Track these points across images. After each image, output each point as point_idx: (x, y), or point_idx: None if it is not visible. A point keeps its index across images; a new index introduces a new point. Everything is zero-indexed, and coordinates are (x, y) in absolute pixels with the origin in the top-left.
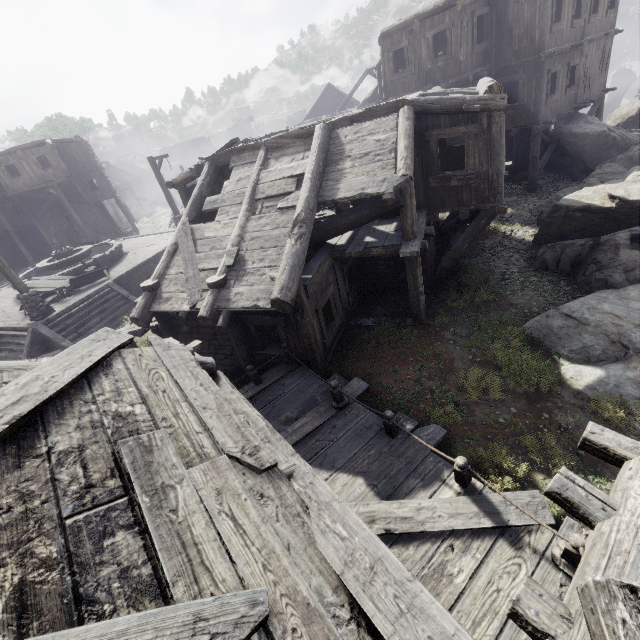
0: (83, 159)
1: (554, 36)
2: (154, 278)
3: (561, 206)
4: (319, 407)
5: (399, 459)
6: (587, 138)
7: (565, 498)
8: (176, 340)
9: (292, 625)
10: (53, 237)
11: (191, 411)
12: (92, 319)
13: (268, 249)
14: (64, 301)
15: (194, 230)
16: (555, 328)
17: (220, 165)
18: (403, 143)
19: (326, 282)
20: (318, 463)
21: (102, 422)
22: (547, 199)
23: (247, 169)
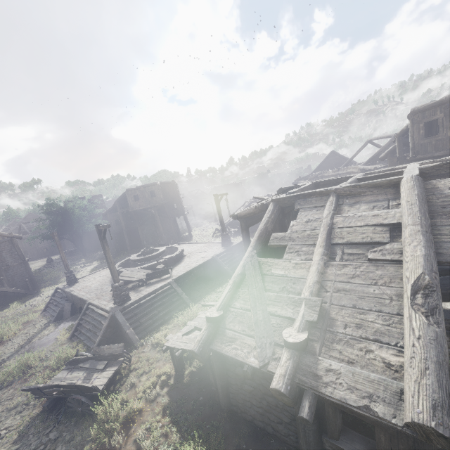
0: (173, 193)
1: None
2: (219, 308)
3: None
4: None
5: None
6: None
7: None
8: None
9: None
10: (144, 236)
11: None
12: (152, 310)
13: (366, 311)
14: (138, 290)
15: (261, 263)
16: None
17: (283, 206)
18: None
19: None
20: None
21: None
22: None
23: (315, 212)
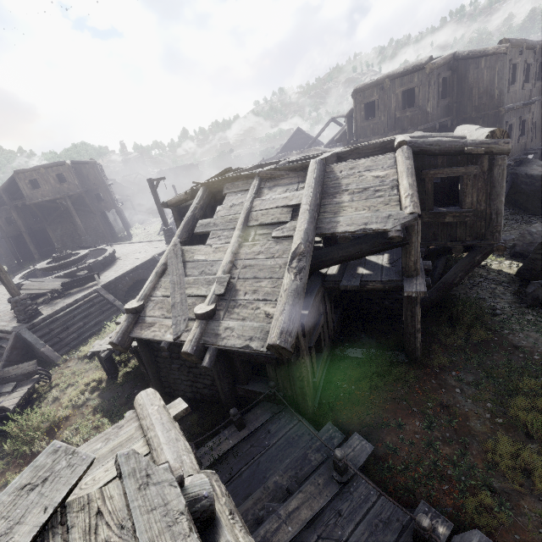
0: (94, 177)
1: (510, 95)
2: (139, 299)
3: None
4: (316, 477)
5: None
6: None
7: None
8: (155, 393)
9: None
10: (59, 238)
11: None
12: (76, 323)
13: (262, 280)
14: (53, 303)
15: (184, 251)
16: None
17: (214, 190)
18: (406, 181)
19: (317, 313)
20: None
21: None
22: (511, 231)
23: (240, 196)
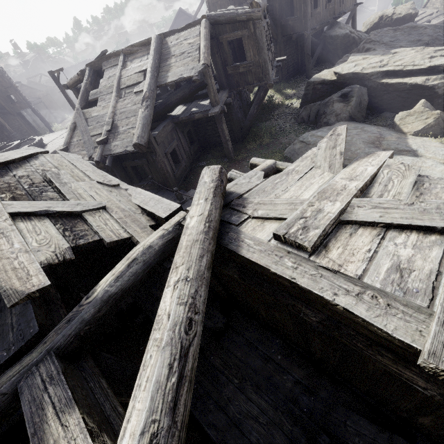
0: None
1: None
2: (64, 145)
3: (310, 82)
4: None
5: None
6: (338, 39)
7: (231, 178)
8: None
9: (116, 211)
10: None
11: (80, 172)
12: None
13: (130, 118)
14: None
15: (85, 113)
16: (296, 150)
17: (96, 69)
18: (202, 44)
19: (171, 138)
20: None
21: (37, 171)
22: None
23: (113, 70)
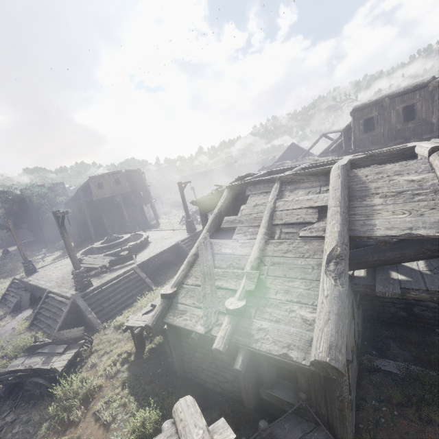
0: (139, 181)
1: None
2: (173, 285)
3: None
4: None
5: None
6: None
7: None
8: (195, 403)
9: None
10: (110, 224)
11: None
12: (115, 295)
13: (294, 279)
14: (101, 277)
15: (213, 244)
16: None
17: (236, 192)
18: None
19: None
20: None
21: None
22: None
23: (262, 197)
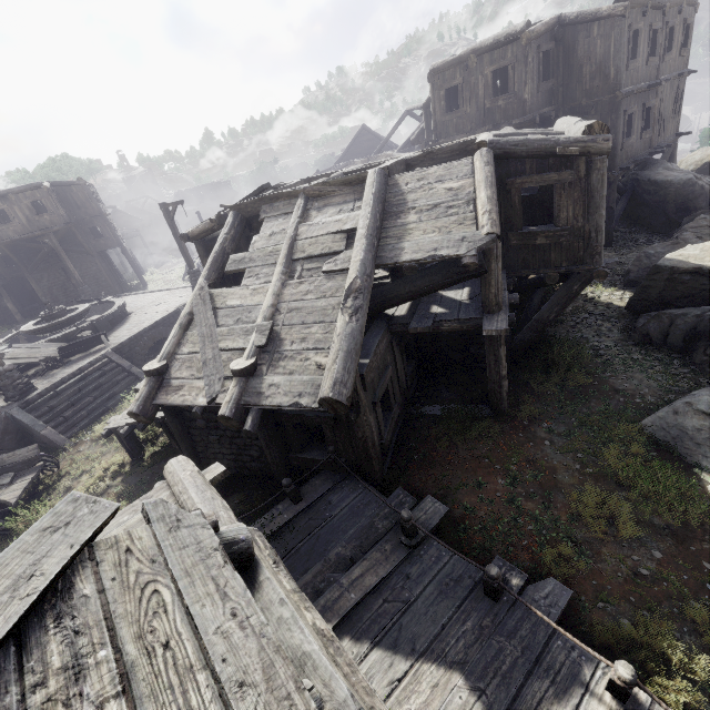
0: (86, 204)
1: (630, 74)
2: (161, 358)
3: (663, 267)
4: (383, 543)
5: (511, 641)
6: (671, 186)
7: None
8: (188, 460)
9: None
10: (46, 291)
11: (216, 697)
12: (83, 398)
13: (312, 325)
14: (50, 375)
15: (214, 296)
16: (689, 429)
17: (247, 215)
18: (484, 193)
19: (383, 364)
20: (390, 642)
21: None
22: (628, 255)
23: (282, 221)
